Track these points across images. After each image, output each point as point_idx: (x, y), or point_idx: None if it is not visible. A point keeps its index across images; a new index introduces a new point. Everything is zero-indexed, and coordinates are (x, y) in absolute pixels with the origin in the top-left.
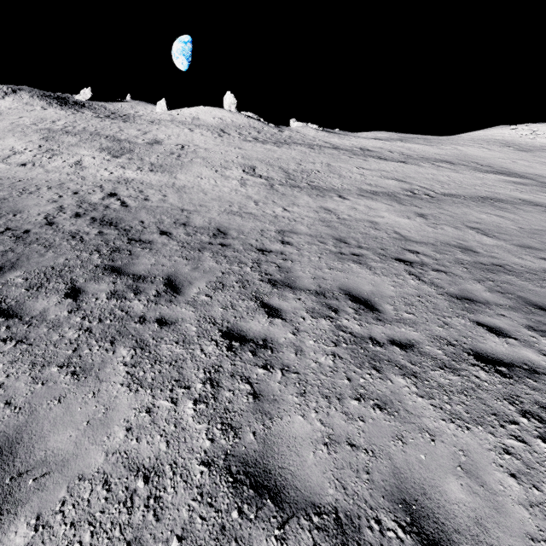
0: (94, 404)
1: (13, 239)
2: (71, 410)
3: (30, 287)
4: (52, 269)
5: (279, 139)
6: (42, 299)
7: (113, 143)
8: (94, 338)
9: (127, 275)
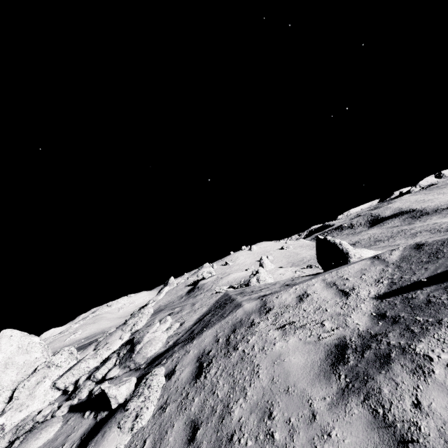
0: None
1: None
2: None
3: None
4: None
5: None
6: None
7: None
8: None
9: None
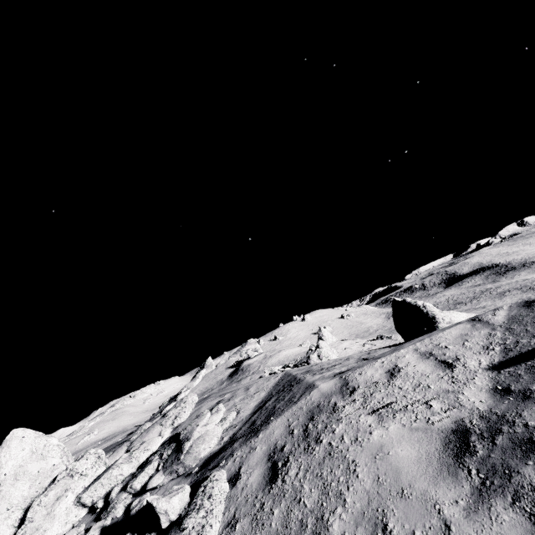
0: None
1: None
2: None
3: None
4: None
5: None
6: None
7: None
8: None
9: None
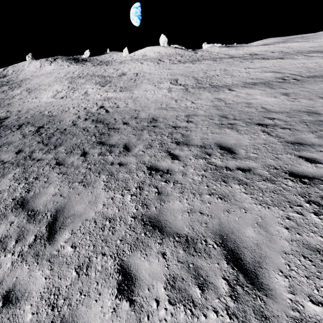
0: (91, 196)
1: (60, 133)
2: (83, 198)
3: (67, 153)
4: (75, 145)
5: (194, 58)
6: (71, 157)
7: (101, 79)
8: (92, 172)
9: (106, 145)
